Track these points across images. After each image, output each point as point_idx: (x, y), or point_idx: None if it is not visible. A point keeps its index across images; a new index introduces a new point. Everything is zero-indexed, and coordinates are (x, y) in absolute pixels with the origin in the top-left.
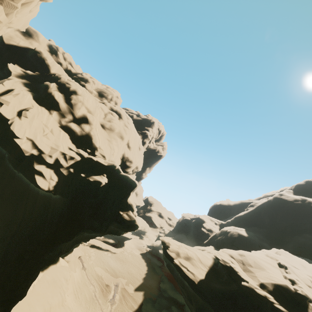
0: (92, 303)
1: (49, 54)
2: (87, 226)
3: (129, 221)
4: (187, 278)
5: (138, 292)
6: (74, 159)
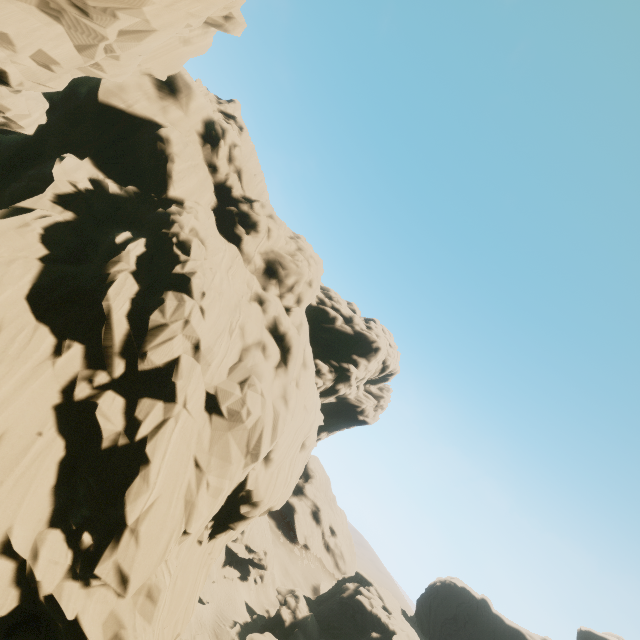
0: None
1: (197, 142)
2: None
3: None
4: None
5: None
6: None
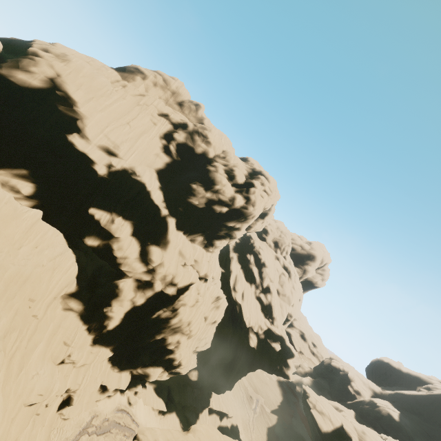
0: (242, 405)
1: None
2: (267, 371)
3: (288, 375)
4: (318, 425)
5: (273, 414)
6: (265, 329)
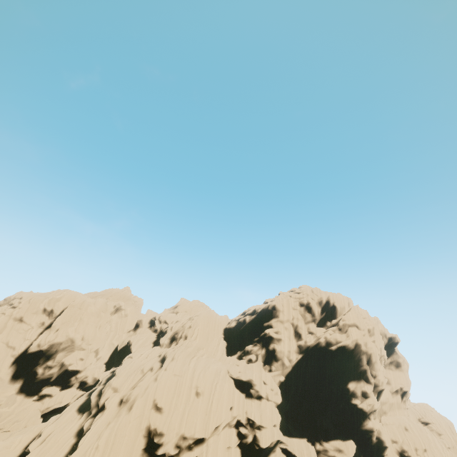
0: None
1: (148, 330)
2: None
3: None
4: None
5: None
6: None
